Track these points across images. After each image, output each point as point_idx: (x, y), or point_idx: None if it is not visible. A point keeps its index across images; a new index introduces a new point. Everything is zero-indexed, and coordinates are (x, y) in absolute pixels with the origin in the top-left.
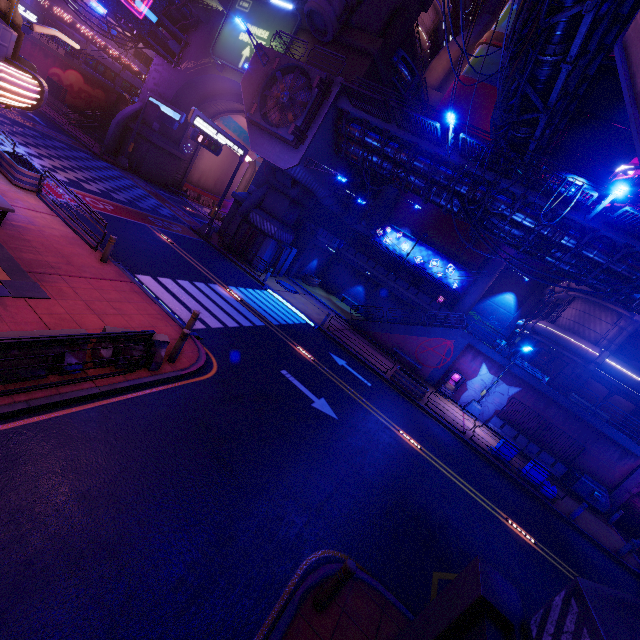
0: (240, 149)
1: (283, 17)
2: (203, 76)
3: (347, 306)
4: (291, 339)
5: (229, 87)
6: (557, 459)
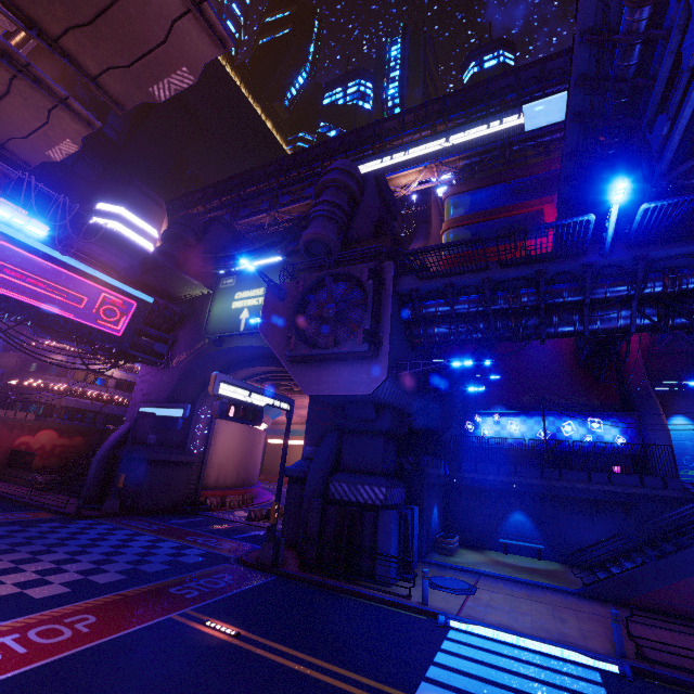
0: (284, 403)
1: (273, 270)
2: (200, 360)
3: (520, 557)
4: None
5: (232, 358)
6: None
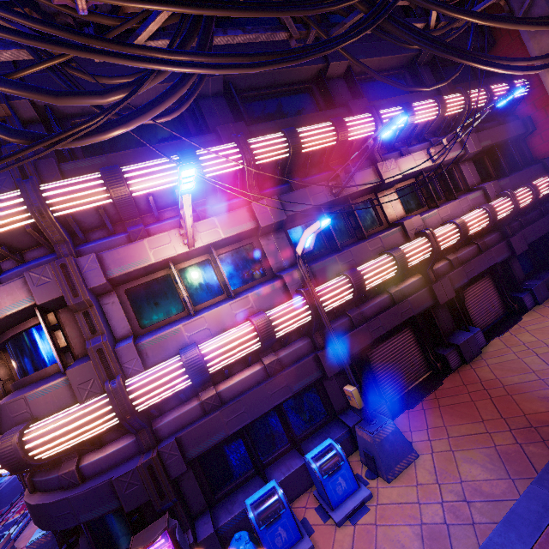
0: None
1: None
2: None
3: None
4: None
5: None
6: None
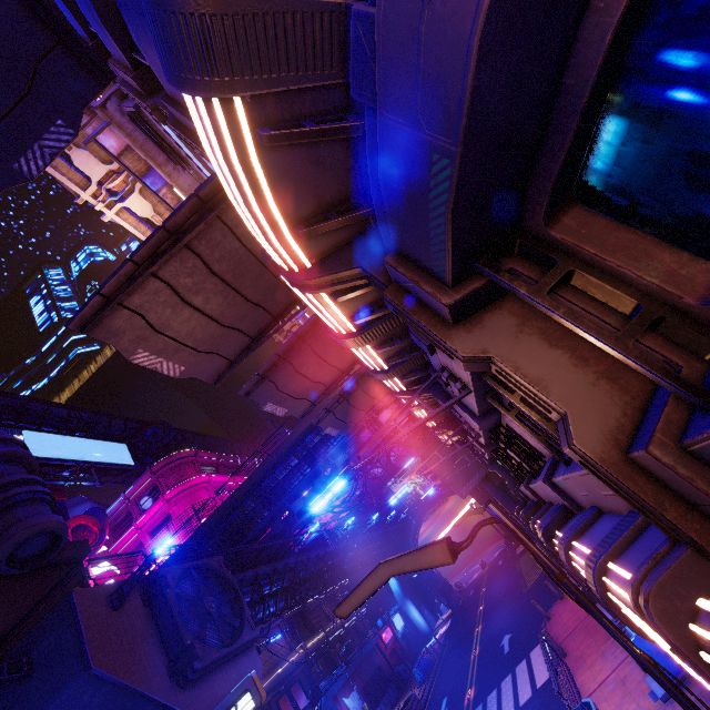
0: None
1: None
2: None
3: None
4: (464, 709)
5: None
6: (389, 685)
